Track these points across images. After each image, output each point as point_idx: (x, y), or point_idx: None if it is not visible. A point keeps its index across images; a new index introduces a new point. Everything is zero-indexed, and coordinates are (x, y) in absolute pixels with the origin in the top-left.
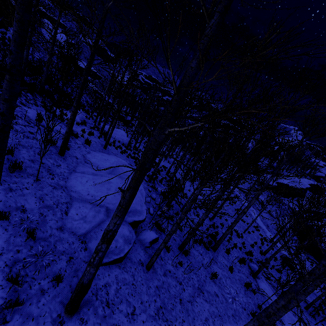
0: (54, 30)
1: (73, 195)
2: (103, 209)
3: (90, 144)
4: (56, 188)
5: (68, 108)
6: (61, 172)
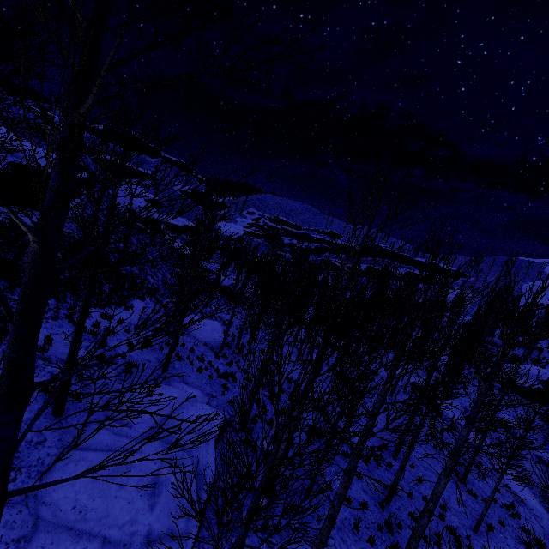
0: (93, 209)
1: (43, 513)
2: (94, 545)
3: (132, 372)
4: (12, 502)
5: (122, 304)
6: (39, 459)
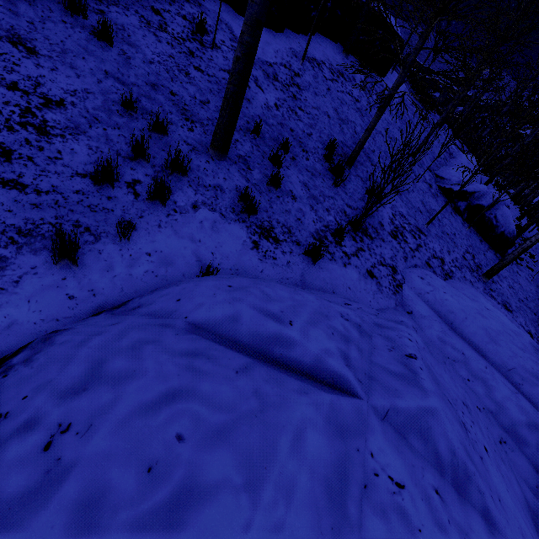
0: None
1: None
2: None
3: None
4: None
5: None
6: None
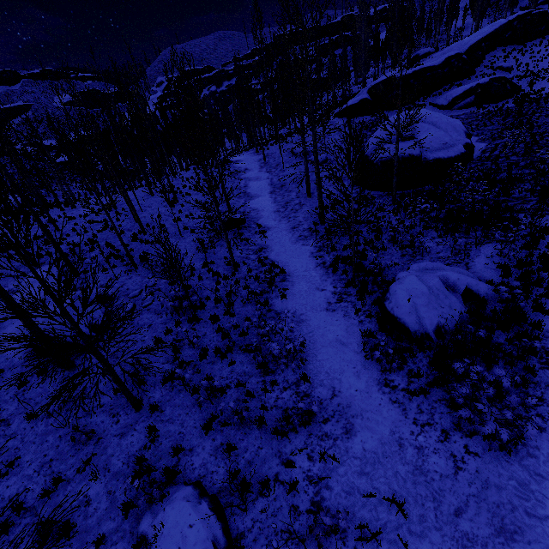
0: None
1: None
2: None
3: None
4: None
5: None
6: None
